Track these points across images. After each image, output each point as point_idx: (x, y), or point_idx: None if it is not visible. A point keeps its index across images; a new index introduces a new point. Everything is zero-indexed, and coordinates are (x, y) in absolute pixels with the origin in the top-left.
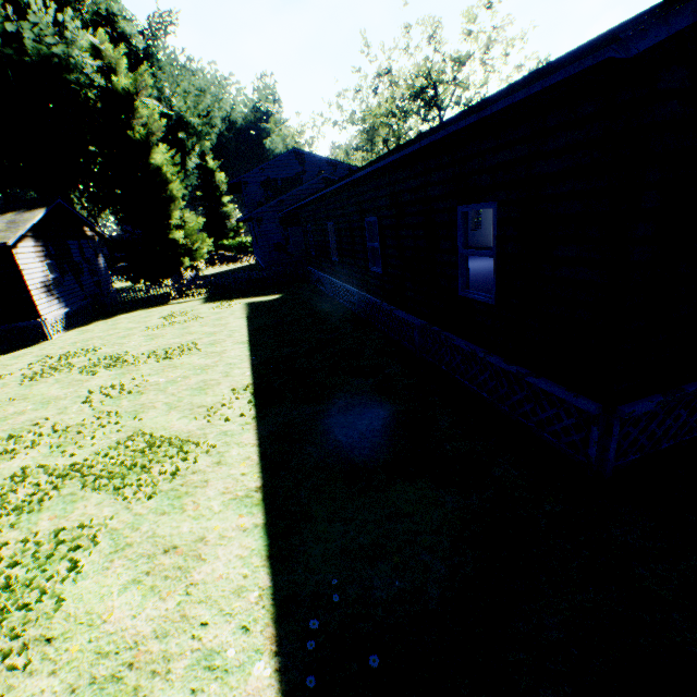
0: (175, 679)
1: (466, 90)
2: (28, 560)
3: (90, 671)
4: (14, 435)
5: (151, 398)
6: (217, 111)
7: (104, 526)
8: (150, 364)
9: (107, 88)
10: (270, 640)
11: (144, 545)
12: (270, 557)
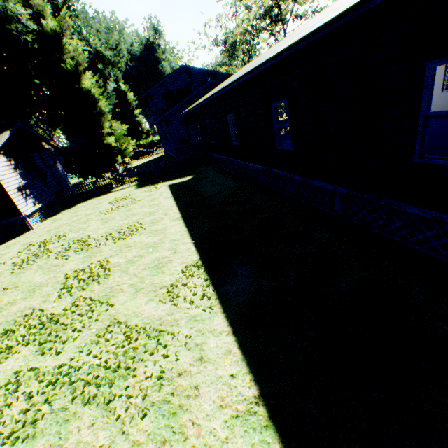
0: None
1: (302, 6)
2: None
3: None
4: (7, 329)
5: (117, 280)
6: (123, 44)
7: None
8: (109, 245)
9: (39, 31)
10: None
11: None
12: None
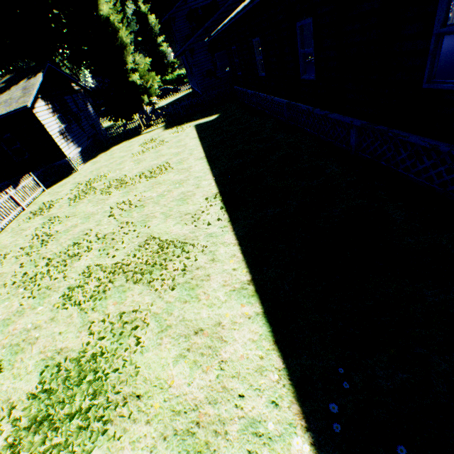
0: (233, 440)
1: None
2: (109, 335)
3: (171, 424)
4: (76, 242)
5: (151, 209)
6: None
7: (148, 311)
8: (143, 183)
9: None
10: (298, 417)
11: (179, 327)
12: (276, 342)
